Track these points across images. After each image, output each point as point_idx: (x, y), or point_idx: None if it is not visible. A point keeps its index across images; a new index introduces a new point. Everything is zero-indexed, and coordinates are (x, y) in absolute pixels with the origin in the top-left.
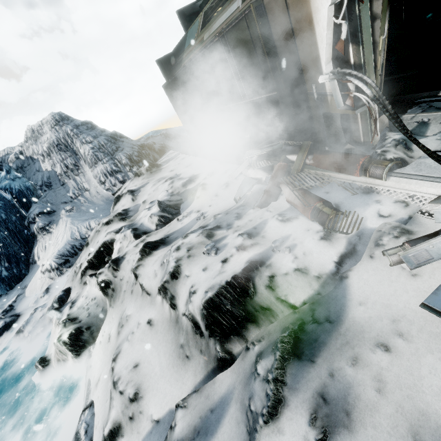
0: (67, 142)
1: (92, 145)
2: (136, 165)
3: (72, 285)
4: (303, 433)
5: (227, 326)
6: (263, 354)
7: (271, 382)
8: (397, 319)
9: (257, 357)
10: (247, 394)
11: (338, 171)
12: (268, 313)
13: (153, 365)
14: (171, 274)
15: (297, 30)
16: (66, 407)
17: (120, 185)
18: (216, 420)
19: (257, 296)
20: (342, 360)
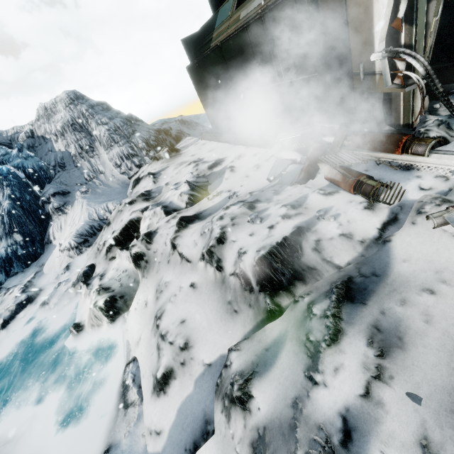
0: (82, 123)
1: (108, 127)
2: (153, 150)
3: (96, 262)
4: (362, 352)
5: (277, 282)
6: (315, 301)
7: (330, 317)
8: (440, 270)
9: (309, 305)
10: (303, 332)
11: (378, 151)
12: (314, 272)
13: (200, 321)
14: (218, 239)
15: (351, 8)
16: (104, 366)
17: (137, 169)
18: (272, 355)
19: (304, 257)
20: (391, 302)
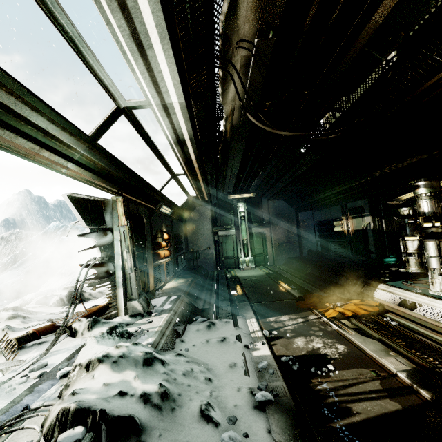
0: None
1: None
2: None
3: None
4: None
5: None
6: None
7: None
8: None
9: None
10: None
11: None
12: None
13: None
14: None
15: None
16: None
17: None
18: None
19: None
20: None
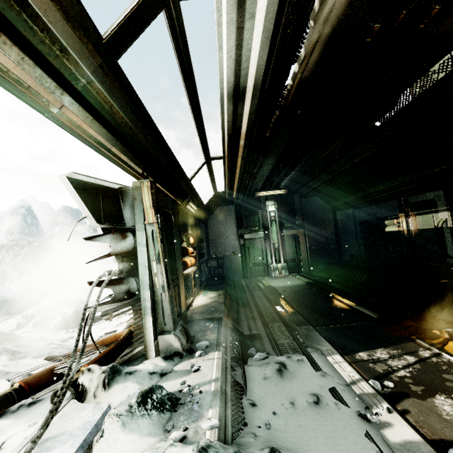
0: None
1: None
2: None
3: None
4: None
5: None
6: None
7: None
8: None
9: None
10: None
11: None
12: None
13: None
14: None
15: None
16: None
17: None
18: None
19: None
20: None
